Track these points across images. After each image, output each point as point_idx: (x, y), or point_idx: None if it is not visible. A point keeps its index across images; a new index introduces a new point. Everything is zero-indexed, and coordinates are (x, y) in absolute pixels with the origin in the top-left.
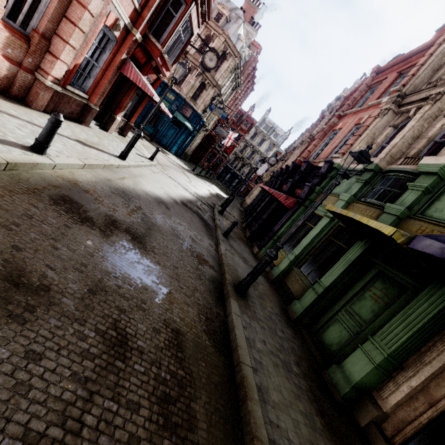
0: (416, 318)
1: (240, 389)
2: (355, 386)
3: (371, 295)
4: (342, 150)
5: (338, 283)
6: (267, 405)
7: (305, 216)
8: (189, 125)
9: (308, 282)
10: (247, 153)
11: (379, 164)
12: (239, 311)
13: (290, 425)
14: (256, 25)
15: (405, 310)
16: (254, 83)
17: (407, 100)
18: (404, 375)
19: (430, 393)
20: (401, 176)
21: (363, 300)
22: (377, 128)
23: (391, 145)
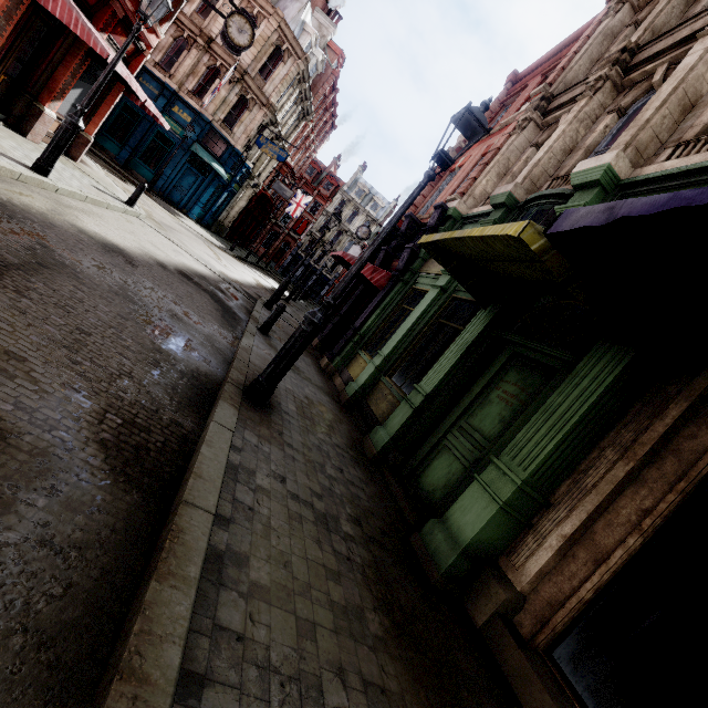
0: (571, 407)
1: (154, 557)
2: (467, 552)
3: (500, 394)
4: (461, 189)
5: (448, 384)
6: (225, 591)
7: (375, 240)
8: (221, 169)
9: (401, 395)
10: (331, 233)
11: (515, 193)
12: (235, 422)
13: (288, 632)
14: (334, 15)
15: (551, 399)
16: (335, 116)
17: (555, 104)
18: (552, 517)
19: (597, 543)
20: (547, 205)
21: (488, 406)
22: (512, 151)
23: (531, 164)
